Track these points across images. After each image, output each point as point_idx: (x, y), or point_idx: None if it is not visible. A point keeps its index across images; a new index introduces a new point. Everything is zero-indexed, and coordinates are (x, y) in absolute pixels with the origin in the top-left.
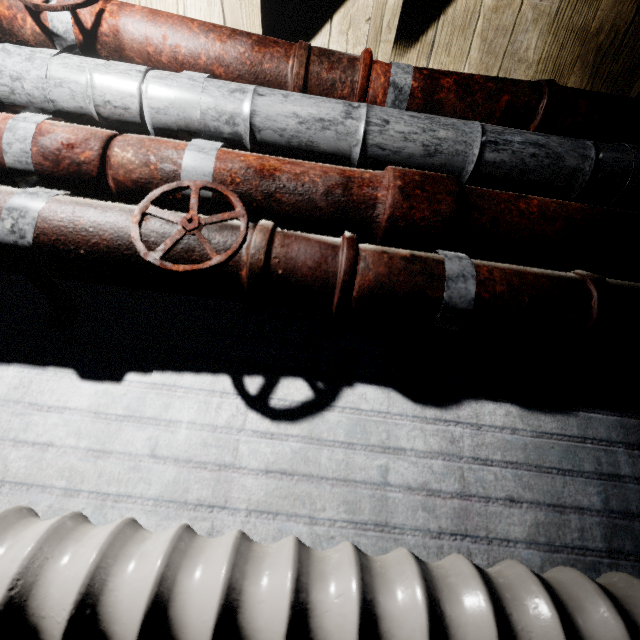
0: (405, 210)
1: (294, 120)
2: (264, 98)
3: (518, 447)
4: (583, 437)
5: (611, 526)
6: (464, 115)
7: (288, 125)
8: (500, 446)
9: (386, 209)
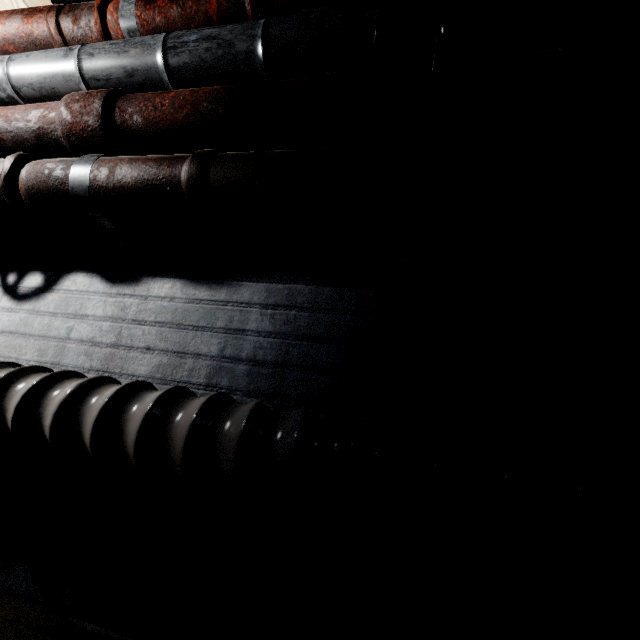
0: (69, 126)
1: (34, 74)
2: (14, 62)
3: (170, 311)
4: (227, 301)
5: (218, 368)
6: (189, 28)
7: (33, 79)
8: (156, 311)
9: (59, 129)
